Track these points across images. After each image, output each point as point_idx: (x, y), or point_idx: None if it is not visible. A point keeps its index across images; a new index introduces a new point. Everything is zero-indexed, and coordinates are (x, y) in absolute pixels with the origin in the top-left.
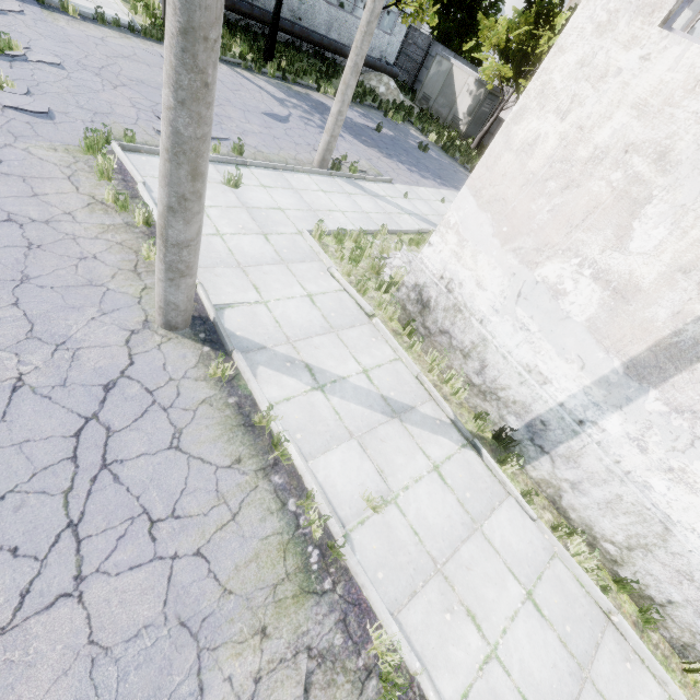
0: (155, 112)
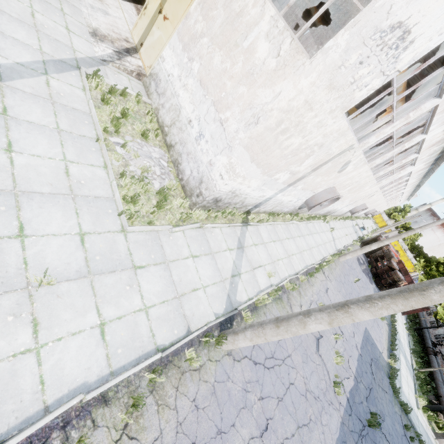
0: None
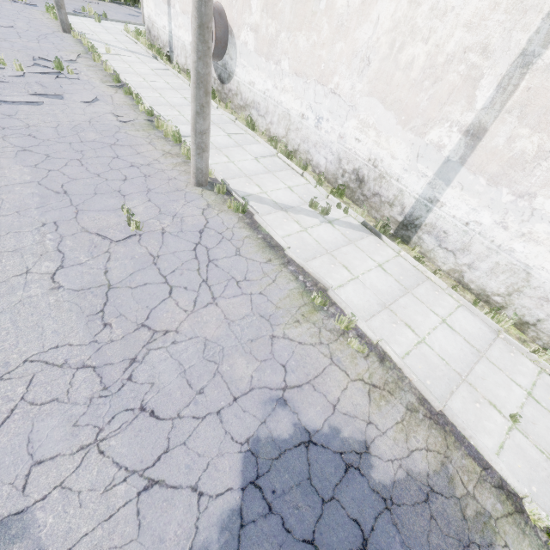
0: (74, 8)
